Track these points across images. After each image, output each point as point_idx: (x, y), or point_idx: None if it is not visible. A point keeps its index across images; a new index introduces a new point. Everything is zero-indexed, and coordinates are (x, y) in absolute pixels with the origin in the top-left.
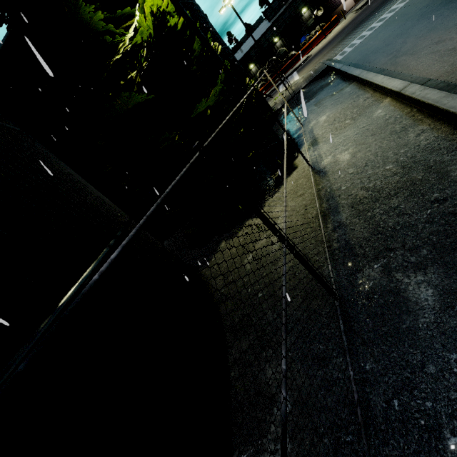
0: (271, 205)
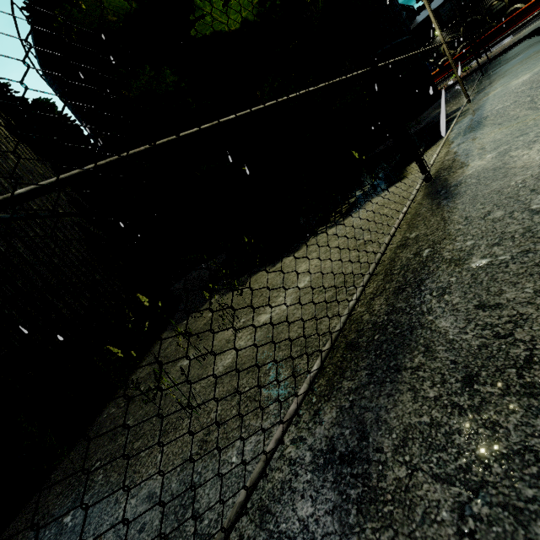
0: (308, 250)
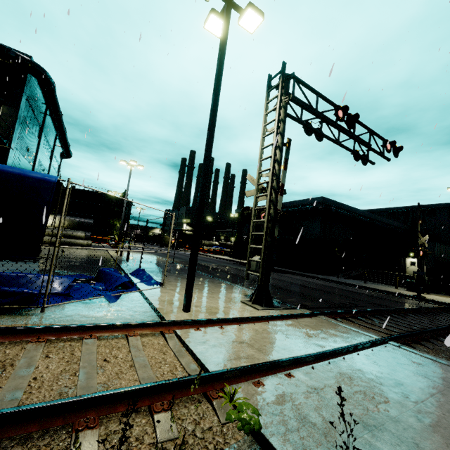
0: None
